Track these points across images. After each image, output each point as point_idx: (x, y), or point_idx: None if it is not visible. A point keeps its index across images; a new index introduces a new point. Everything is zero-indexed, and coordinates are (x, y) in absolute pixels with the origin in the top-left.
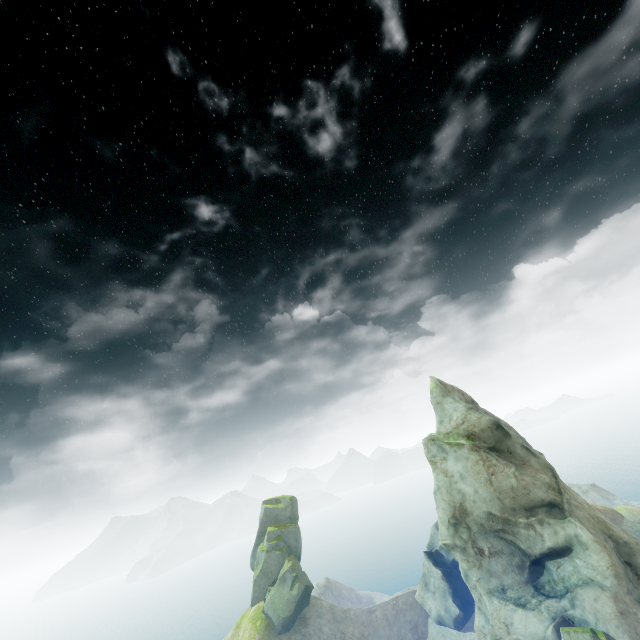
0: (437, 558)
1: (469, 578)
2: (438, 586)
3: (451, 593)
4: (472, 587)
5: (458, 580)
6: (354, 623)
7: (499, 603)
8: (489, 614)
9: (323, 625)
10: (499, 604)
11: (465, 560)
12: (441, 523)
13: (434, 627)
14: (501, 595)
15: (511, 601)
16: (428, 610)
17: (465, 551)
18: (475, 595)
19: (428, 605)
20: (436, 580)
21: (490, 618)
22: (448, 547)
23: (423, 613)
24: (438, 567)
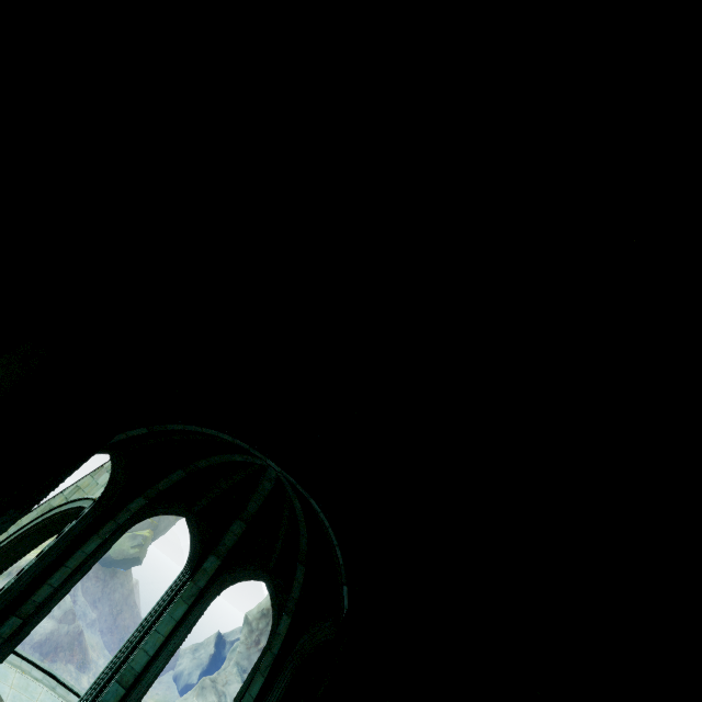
0: (221, 644)
1: (234, 652)
2: (202, 658)
3: (204, 669)
4: (230, 658)
5: (216, 670)
6: (132, 616)
7: (236, 672)
8: (225, 670)
9: (119, 591)
10: (235, 672)
11: (246, 636)
12: (258, 606)
13: (169, 677)
14: (241, 671)
15: (242, 678)
16: (179, 663)
17: (252, 632)
18: (226, 664)
19: (183, 660)
20: (205, 653)
21: (223, 672)
22: (246, 620)
23: (172, 664)
24: (216, 648)
